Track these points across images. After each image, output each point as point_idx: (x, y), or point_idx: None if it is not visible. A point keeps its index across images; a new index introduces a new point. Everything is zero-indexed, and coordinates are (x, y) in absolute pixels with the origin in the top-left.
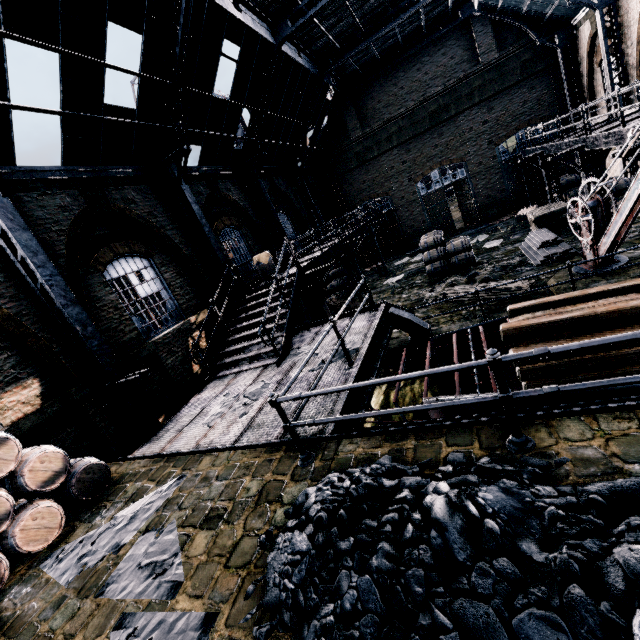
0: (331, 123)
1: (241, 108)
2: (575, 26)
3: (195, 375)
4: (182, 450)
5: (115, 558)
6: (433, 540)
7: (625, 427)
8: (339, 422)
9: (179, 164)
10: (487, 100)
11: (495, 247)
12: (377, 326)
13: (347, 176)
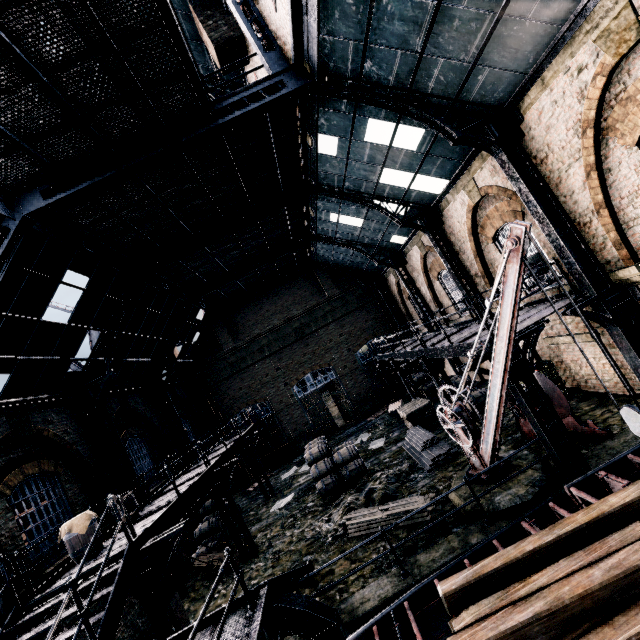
0: (203, 338)
1: (85, 330)
2: (384, 276)
3: None
4: None
5: None
6: None
7: None
8: None
9: None
10: (338, 319)
11: (380, 448)
12: None
13: (222, 385)
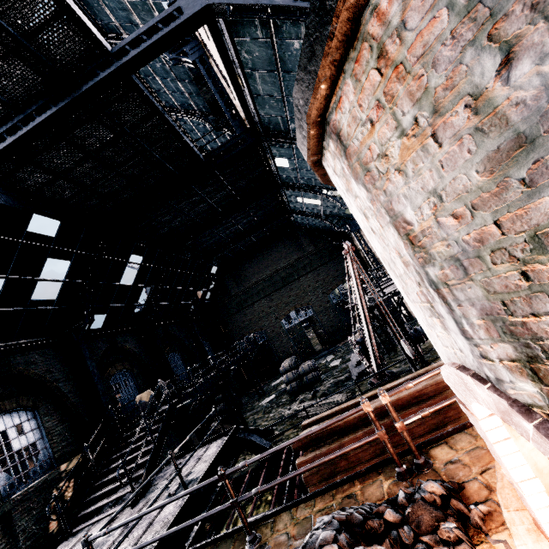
0: (217, 285)
1: (142, 287)
2: (350, 235)
3: (49, 535)
4: None
5: None
6: None
7: (306, 512)
8: None
9: (82, 331)
10: (315, 270)
11: (336, 365)
12: (220, 451)
13: (231, 318)
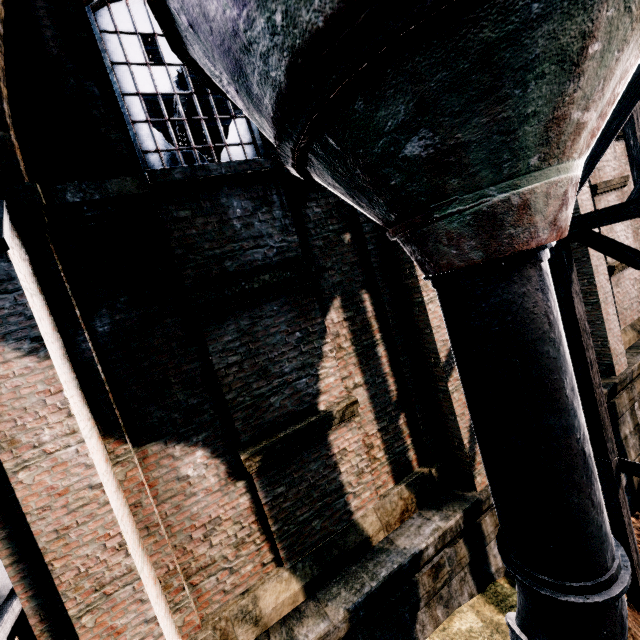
0: None
1: None
2: None
3: None
4: None
5: None
6: None
7: None
8: None
9: None
10: None
11: None
12: None
13: None
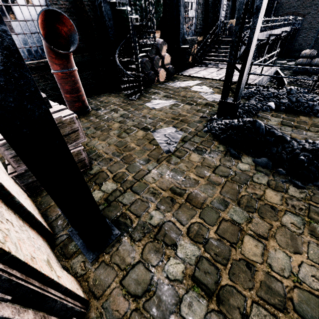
0: None
1: None
2: None
3: (189, 62)
4: (198, 76)
5: (189, 87)
6: (287, 90)
7: None
8: (256, 84)
9: None
10: None
11: None
12: (272, 70)
13: None
